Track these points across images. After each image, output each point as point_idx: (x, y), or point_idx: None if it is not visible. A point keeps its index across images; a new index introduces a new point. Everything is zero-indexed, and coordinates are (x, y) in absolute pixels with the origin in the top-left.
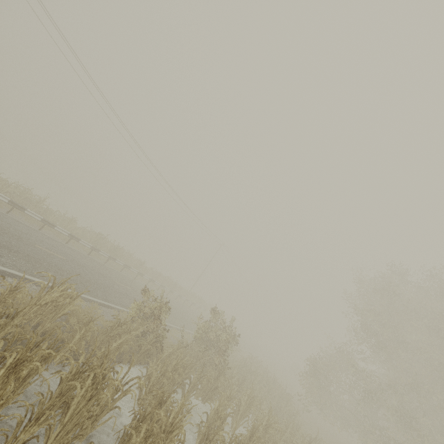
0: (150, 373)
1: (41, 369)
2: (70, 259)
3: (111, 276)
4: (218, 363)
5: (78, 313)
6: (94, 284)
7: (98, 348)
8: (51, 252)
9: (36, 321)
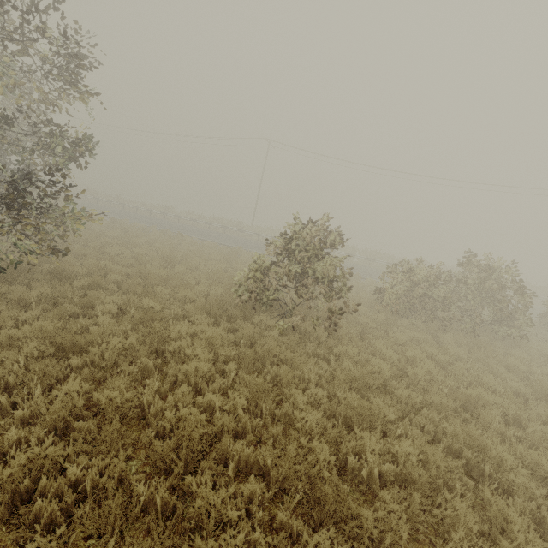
0: None
1: None
2: None
3: None
4: None
5: None
6: None
7: None
8: None
9: None
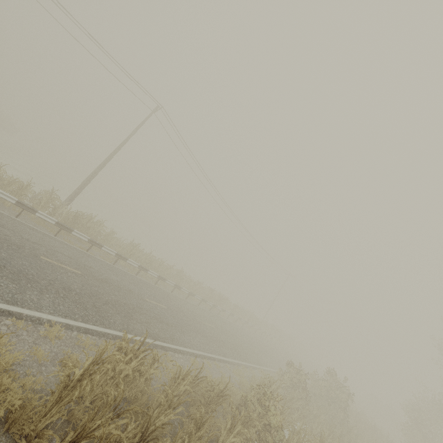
0: (315, 434)
1: None
2: (215, 326)
3: (232, 330)
4: (343, 419)
5: None
6: (237, 347)
7: None
8: (208, 324)
9: None
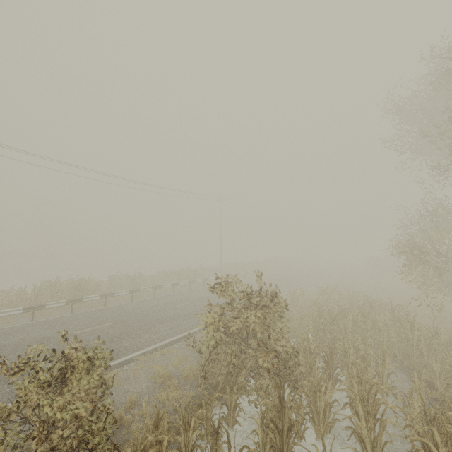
0: None
1: None
2: None
3: (68, 329)
4: (272, 365)
5: None
6: None
7: None
8: None
9: None
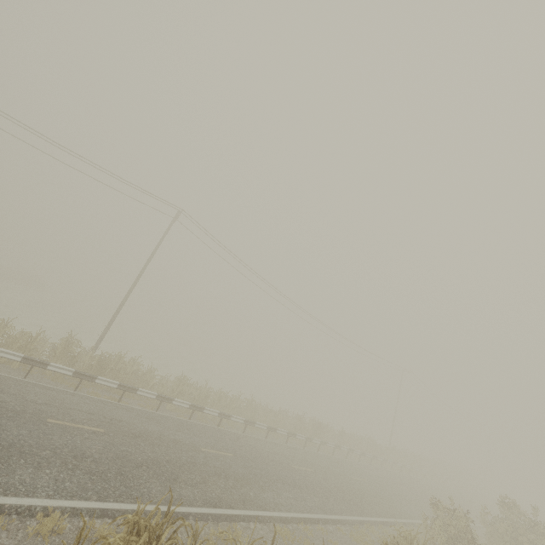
0: None
1: None
2: (314, 468)
3: (342, 470)
4: None
5: None
6: (352, 494)
7: None
8: (302, 467)
9: None
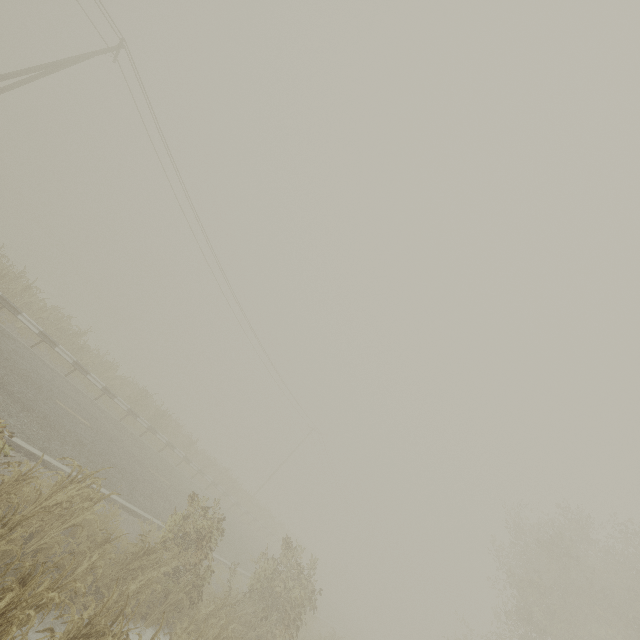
0: None
1: (29, 621)
2: (96, 427)
3: (145, 459)
4: None
5: (92, 522)
6: (120, 470)
7: (106, 587)
8: (74, 413)
9: (32, 529)
